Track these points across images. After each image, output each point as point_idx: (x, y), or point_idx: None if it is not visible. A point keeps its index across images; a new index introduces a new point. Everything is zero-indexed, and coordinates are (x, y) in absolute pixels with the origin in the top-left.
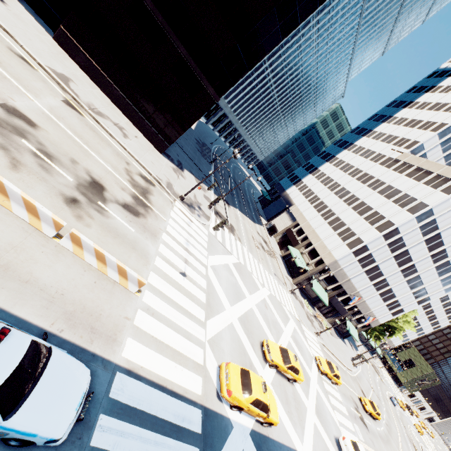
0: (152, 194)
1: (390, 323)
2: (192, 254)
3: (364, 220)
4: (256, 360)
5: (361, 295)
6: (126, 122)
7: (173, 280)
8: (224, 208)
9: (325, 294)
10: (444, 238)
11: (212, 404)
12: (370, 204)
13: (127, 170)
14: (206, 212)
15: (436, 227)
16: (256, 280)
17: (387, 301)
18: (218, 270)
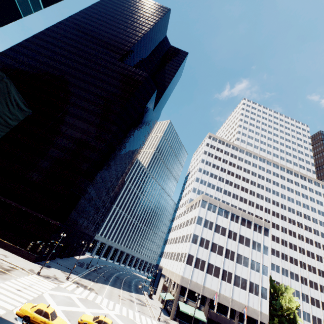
0: (14, 271)
1: (283, 313)
2: (33, 288)
3: (184, 243)
4: (67, 323)
5: (224, 295)
6: (11, 254)
7: (8, 290)
8: (88, 282)
9: (200, 312)
10: (222, 225)
11: (8, 318)
12: (184, 234)
13: (0, 264)
14: (63, 280)
15: (211, 222)
16: (103, 307)
17: (246, 288)
18: (56, 295)
